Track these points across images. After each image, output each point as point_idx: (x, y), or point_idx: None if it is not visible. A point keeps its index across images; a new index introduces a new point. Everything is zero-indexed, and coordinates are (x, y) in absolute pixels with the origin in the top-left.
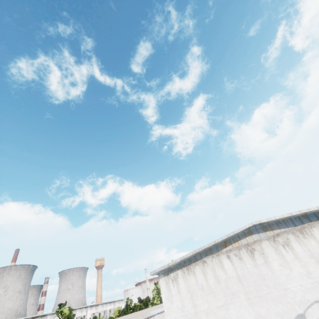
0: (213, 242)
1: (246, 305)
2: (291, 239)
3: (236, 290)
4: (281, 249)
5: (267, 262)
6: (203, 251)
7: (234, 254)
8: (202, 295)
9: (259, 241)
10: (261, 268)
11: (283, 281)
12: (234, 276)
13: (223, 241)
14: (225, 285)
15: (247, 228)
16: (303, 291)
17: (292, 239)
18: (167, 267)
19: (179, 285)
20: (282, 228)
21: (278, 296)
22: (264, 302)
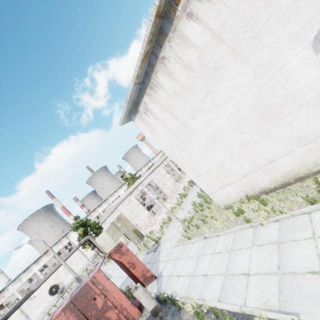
0: (153, 12)
1: (238, 67)
2: None
3: (217, 59)
4: None
5: None
6: (154, 46)
7: None
8: (179, 102)
9: None
10: None
11: None
12: (209, 41)
13: None
14: (200, 66)
15: None
16: None
17: None
18: (128, 105)
19: (153, 113)
20: None
21: (292, 2)
22: (265, 38)
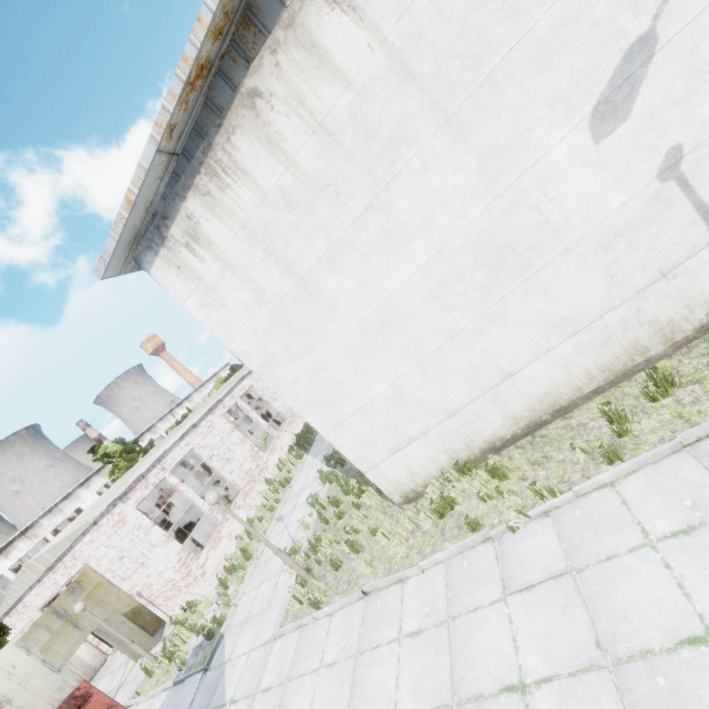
0: None
1: (445, 148)
2: None
3: (400, 121)
4: None
5: None
6: (227, 55)
7: None
8: (296, 223)
9: None
10: None
11: None
12: (380, 71)
13: None
14: (356, 133)
15: None
16: None
17: None
18: (134, 215)
19: (215, 247)
20: None
21: (558, 25)
22: (504, 91)
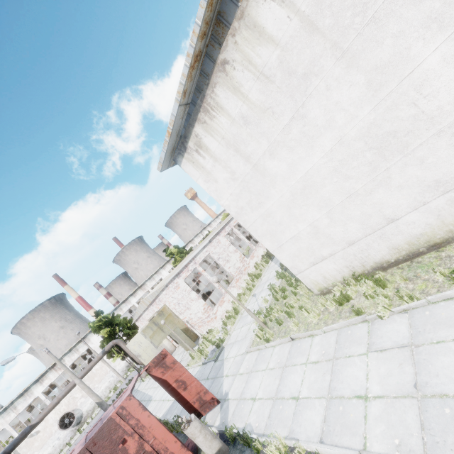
0: None
1: (342, 73)
2: None
3: (310, 61)
4: None
5: None
6: (209, 44)
7: None
8: (250, 133)
9: None
10: None
11: None
12: (296, 32)
13: None
14: (282, 74)
15: None
16: None
17: None
18: (171, 139)
19: (210, 150)
20: None
21: None
22: (386, 24)
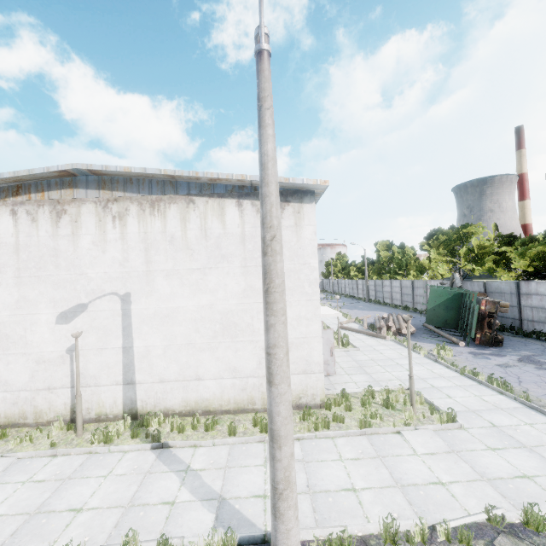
0: None
1: (12, 284)
2: (132, 212)
3: (4, 263)
4: (108, 223)
5: (75, 235)
6: None
7: (26, 211)
8: None
9: (82, 202)
10: (61, 242)
11: (84, 264)
12: (10, 244)
13: (16, 185)
14: None
15: (61, 171)
16: (104, 280)
17: (134, 211)
18: None
19: None
20: (129, 192)
21: (66, 280)
22: (41, 284)
